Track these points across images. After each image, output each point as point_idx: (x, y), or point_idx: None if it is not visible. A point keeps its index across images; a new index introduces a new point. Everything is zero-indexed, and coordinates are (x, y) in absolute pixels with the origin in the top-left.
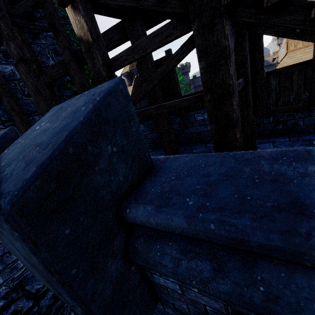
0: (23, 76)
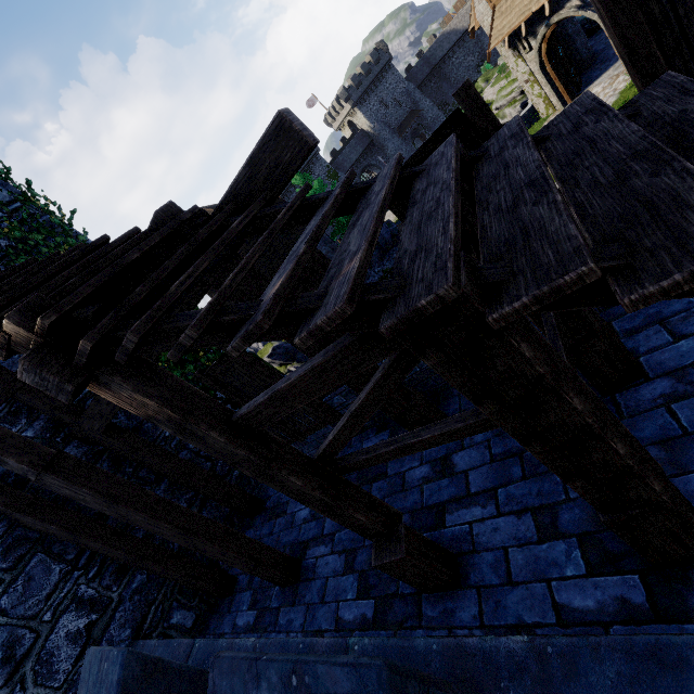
0: (65, 490)
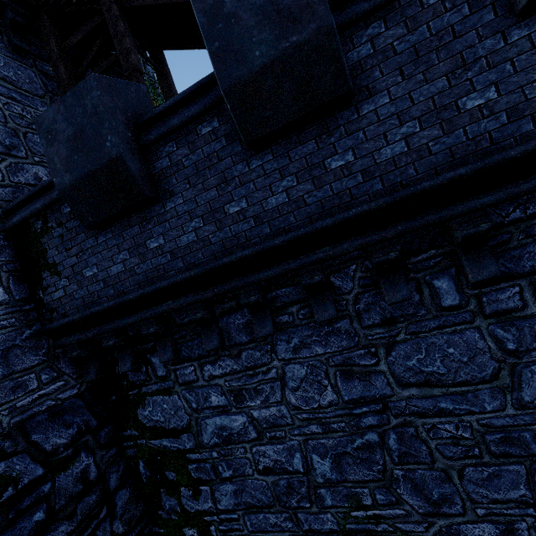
0: None
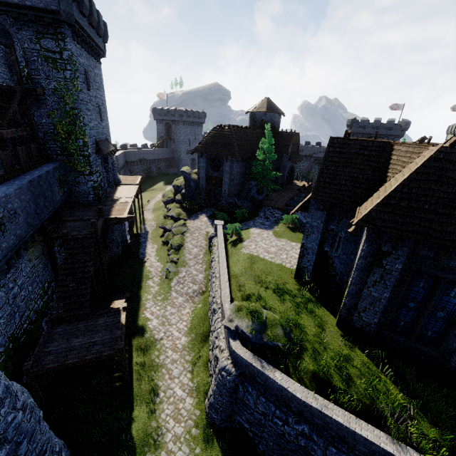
0: None
